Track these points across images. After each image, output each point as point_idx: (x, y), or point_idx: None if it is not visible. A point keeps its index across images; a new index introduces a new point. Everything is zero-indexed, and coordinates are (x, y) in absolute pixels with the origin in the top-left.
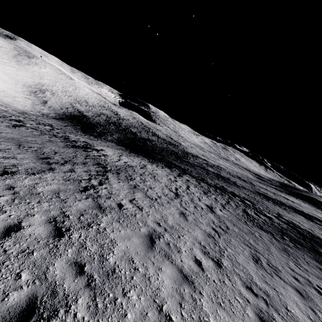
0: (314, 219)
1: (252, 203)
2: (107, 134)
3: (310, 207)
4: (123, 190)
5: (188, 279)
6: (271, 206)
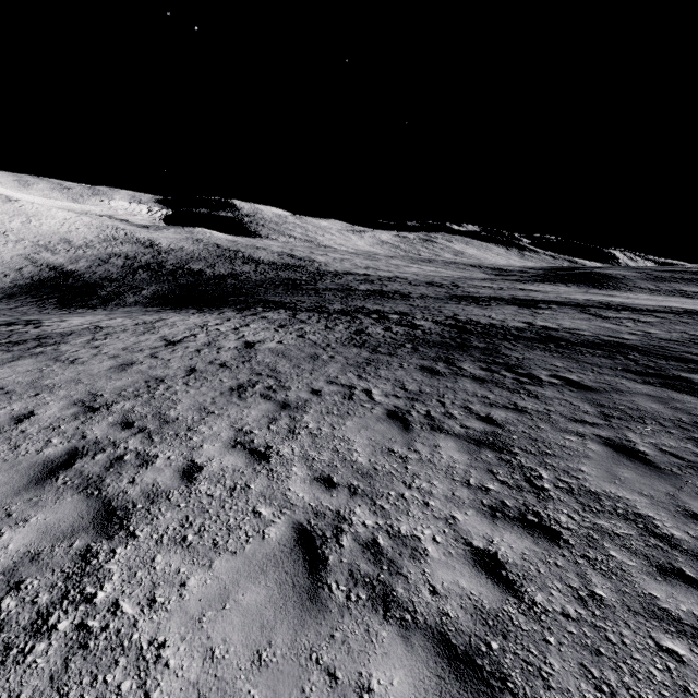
0: (544, 303)
1: (408, 314)
2: (127, 293)
3: (577, 289)
4: None
5: None
6: (453, 309)
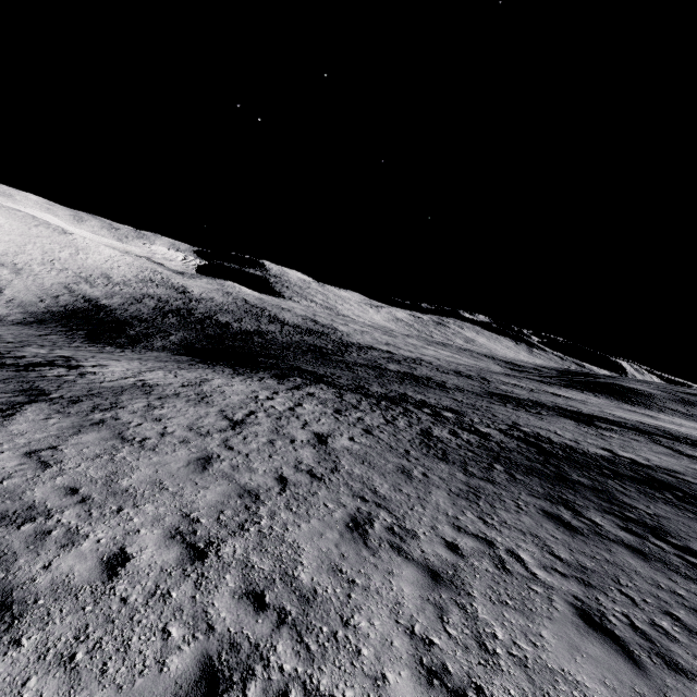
0: (598, 420)
1: (461, 413)
2: (155, 336)
3: (609, 402)
4: (38, 433)
5: (7, 612)
6: (505, 413)
